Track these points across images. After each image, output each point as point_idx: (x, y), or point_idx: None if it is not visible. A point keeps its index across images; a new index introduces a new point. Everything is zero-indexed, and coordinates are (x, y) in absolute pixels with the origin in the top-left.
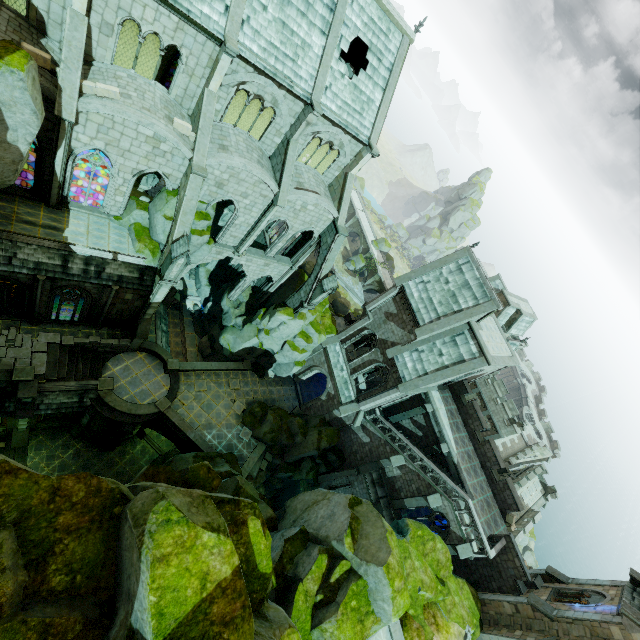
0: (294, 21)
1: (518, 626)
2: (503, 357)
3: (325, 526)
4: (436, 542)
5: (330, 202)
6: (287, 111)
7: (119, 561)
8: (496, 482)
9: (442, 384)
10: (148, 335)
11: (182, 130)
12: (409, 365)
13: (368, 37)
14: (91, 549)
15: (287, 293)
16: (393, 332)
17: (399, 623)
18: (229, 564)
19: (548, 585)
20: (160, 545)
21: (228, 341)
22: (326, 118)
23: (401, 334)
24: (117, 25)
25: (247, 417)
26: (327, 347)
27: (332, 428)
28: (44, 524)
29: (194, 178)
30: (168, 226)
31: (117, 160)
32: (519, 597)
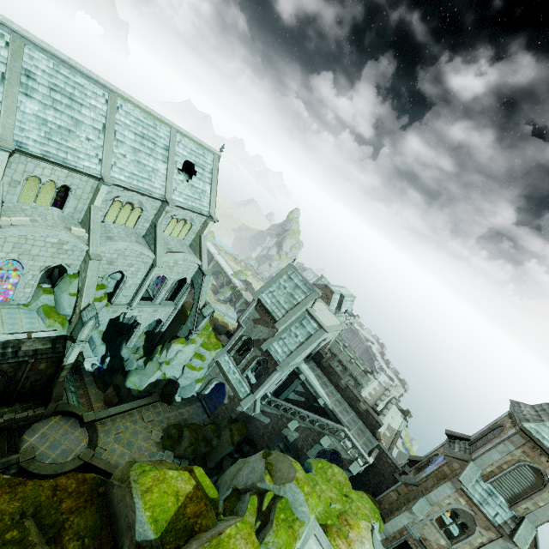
0: (145, 159)
1: (403, 504)
2: (335, 325)
3: (250, 478)
4: (333, 468)
5: (194, 256)
6: (150, 207)
7: (113, 518)
8: (362, 413)
9: (307, 358)
10: (63, 396)
11: (78, 233)
12: (279, 350)
13: (193, 159)
14: (90, 519)
15: (176, 328)
16: (262, 331)
17: (322, 530)
18: (190, 484)
19: (412, 468)
20: (144, 484)
21: (134, 382)
22: (178, 206)
23: (267, 331)
24: (23, 180)
25: (166, 441)
26: (218, 360)
27: (239, 422)
28: (53, 512)
29: (92, 262)
30: (73, 301)
31: (28, 263)
32: (397, 483)
